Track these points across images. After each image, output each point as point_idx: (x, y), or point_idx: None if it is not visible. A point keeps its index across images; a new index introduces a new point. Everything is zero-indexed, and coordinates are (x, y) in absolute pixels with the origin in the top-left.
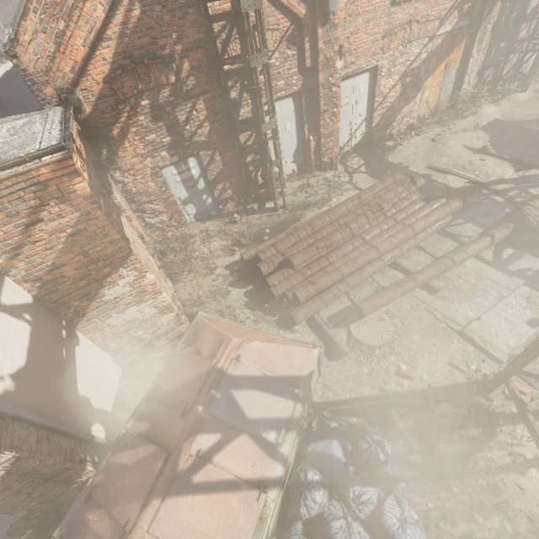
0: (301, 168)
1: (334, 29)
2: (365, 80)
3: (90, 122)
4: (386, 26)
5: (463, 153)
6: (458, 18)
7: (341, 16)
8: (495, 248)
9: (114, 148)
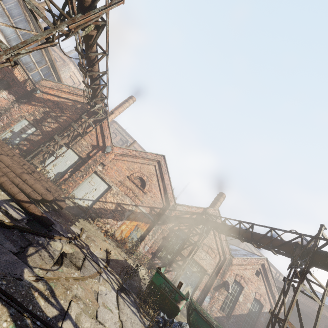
0: (54, 181)
1: (105, 157)
2: (105, 187)
3: (33, 96)
4: (122, 180)
5: (101, 245)
6: (149, 212)
7: (110, 158)
8: (24, 211)
9: (27, 103)
